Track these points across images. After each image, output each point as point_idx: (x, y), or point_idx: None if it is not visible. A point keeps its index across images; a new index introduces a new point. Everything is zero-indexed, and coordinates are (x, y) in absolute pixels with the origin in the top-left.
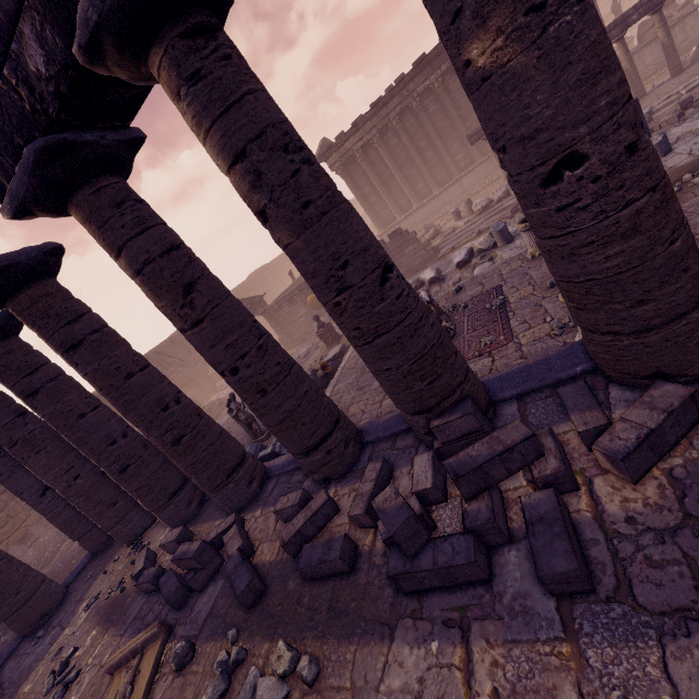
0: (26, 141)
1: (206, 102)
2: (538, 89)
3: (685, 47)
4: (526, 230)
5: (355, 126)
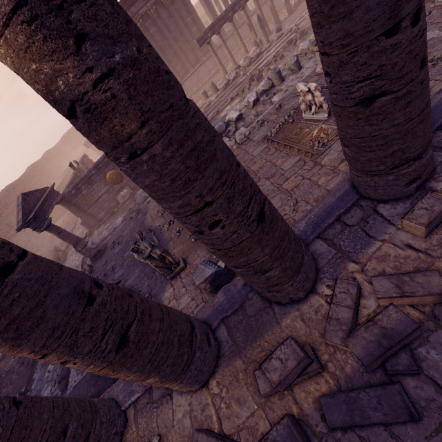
0: None
1: None
2: None
3: (277, 10)
4: None
5: None
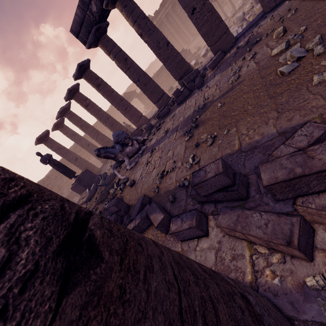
0: (91, 28)
1: (128, 11)
2: None
3: None
4: None
5: (161, 6)
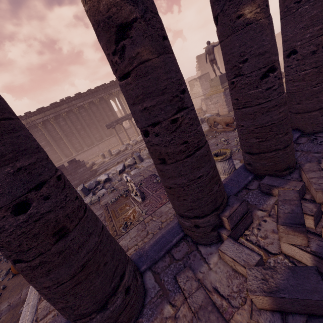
0: None
1: None
2: (267, 35)
3: None
4: None
5: (40, 110)
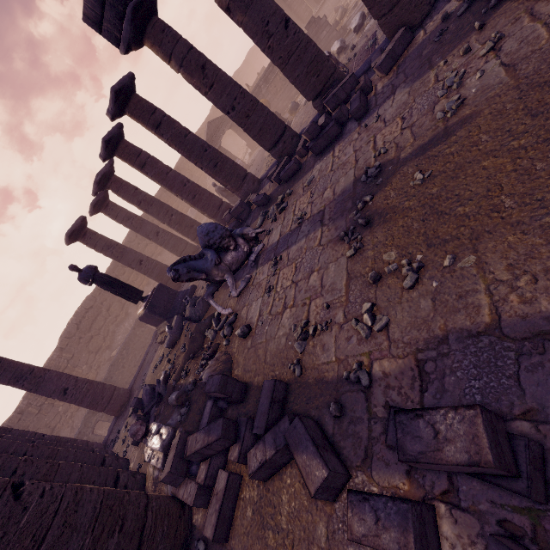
0: (124, 8)
1: None
2: None
3: None
4: None
5: None
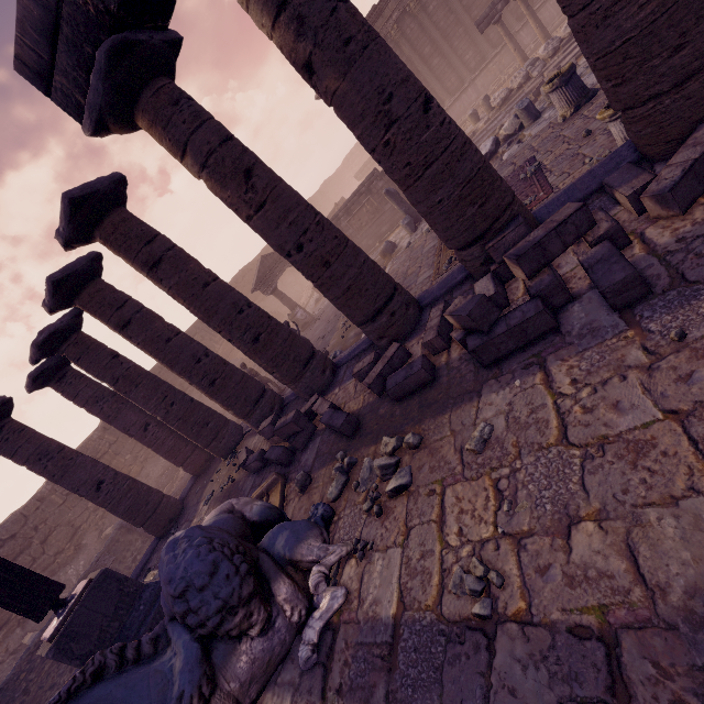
0: (94, 48)
1: None
2: None
3: None
4: (554, 90)
5: None
